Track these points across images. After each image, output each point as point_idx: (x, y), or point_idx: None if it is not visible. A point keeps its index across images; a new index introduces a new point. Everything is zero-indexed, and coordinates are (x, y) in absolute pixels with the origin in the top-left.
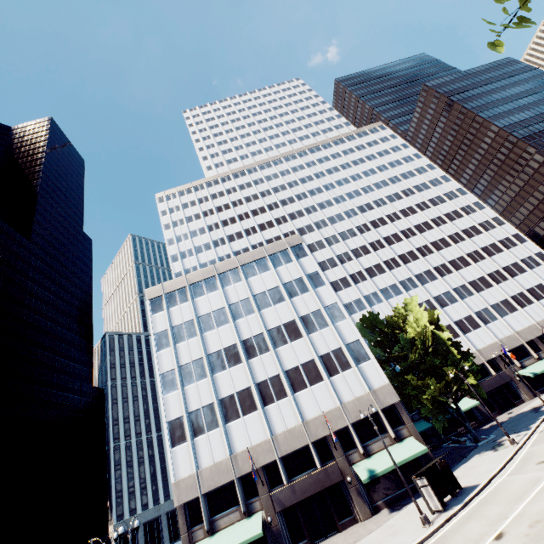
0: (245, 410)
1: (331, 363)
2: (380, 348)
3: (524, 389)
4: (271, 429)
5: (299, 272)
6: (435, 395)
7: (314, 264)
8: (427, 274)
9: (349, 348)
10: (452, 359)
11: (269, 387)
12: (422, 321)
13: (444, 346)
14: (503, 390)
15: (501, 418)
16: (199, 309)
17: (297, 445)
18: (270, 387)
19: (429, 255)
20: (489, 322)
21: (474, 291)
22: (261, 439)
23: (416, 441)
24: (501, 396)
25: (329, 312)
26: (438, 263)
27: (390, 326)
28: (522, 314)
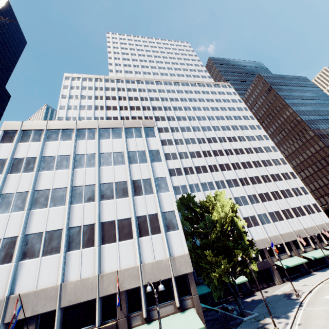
0: (47, 250)
1: (145, 225)
2: (189, 222)
3: (277, 275)
4: (65, 275)
5: (144, 146)
6: (223, 273)
7: (158, 144)
8: (234, 182)
9: (164, 215)
10: (241, 245)
11: (80, 233)
12: (226, 209)
13: (237, 232)
14: (264, 273)
15: (260, 295)
16: (46, 150)
17: (83, 298)
18: (81, 233)
19: (238, 169)
20: (265, 223)
21: (260, 200)
22: (50, 283)
23: (197, 315)
24: (261, 277)
25: (157, 182)
26: (242, 176)
27: (201, 208)
28: (286, 223)
